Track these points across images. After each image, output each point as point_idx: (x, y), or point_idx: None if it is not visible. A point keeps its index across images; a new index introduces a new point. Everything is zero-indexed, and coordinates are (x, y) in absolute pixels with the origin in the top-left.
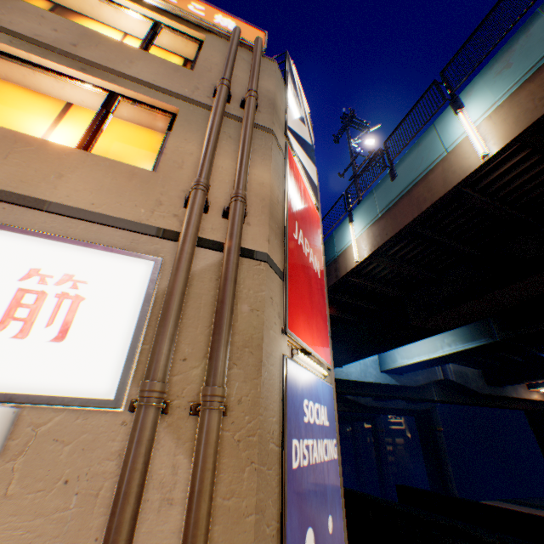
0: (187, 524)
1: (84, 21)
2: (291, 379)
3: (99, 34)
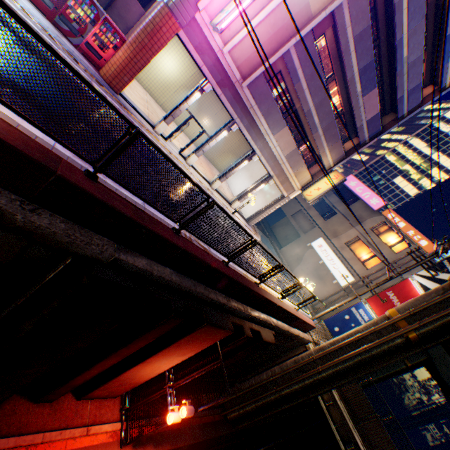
0: (338, 296)
1: (389, 232)
2: (359, 303)
3: (382, 242)
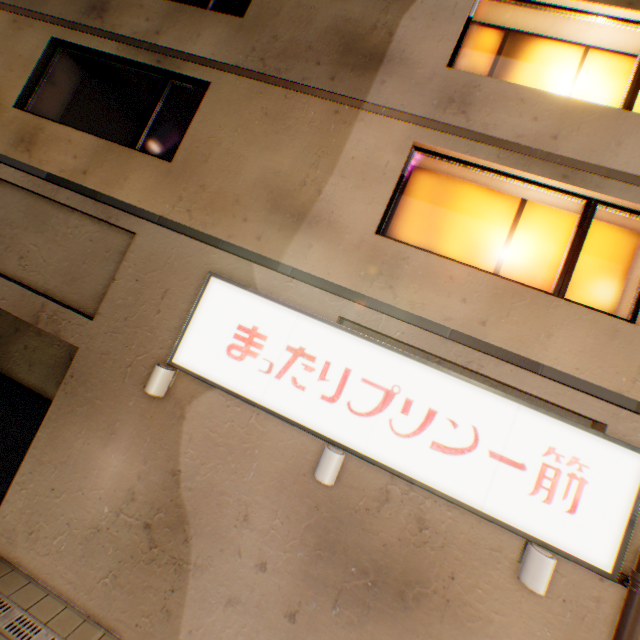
0: None
1: (534, 49)
2: None
3: (578, 103)
